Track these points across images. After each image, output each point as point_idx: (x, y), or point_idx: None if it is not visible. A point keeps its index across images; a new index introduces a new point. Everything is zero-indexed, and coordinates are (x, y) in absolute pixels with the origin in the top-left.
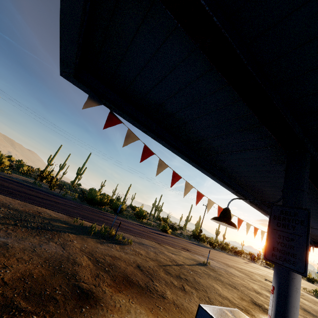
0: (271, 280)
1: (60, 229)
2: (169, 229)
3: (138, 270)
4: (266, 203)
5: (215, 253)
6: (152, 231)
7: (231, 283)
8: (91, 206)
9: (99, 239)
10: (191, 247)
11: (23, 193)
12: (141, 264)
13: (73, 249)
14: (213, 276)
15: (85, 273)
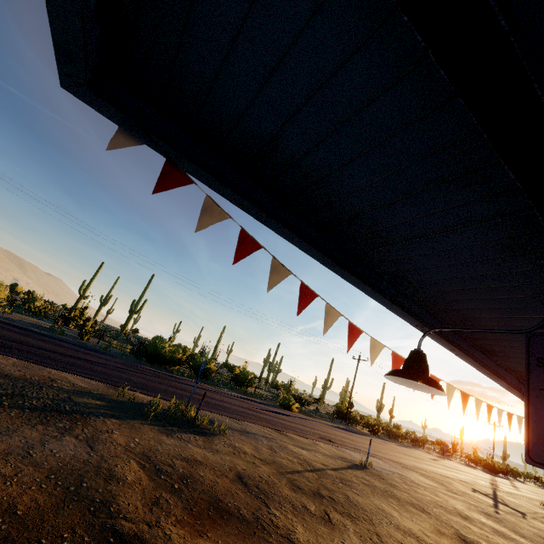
0: (484, 492)
1: (89, 409)
2: (294, 404)
3: (239, 484)
4: (479, 346)
5: (379, 443)
6: (265, 408)
7: (415, 501)
8: (155, 366)
9: (164, 427)
10: (336, 434)
11: (27, 346)
12: (244, 472)
13: (111, 449)
14: (380, 488)
15: (130, 498)
